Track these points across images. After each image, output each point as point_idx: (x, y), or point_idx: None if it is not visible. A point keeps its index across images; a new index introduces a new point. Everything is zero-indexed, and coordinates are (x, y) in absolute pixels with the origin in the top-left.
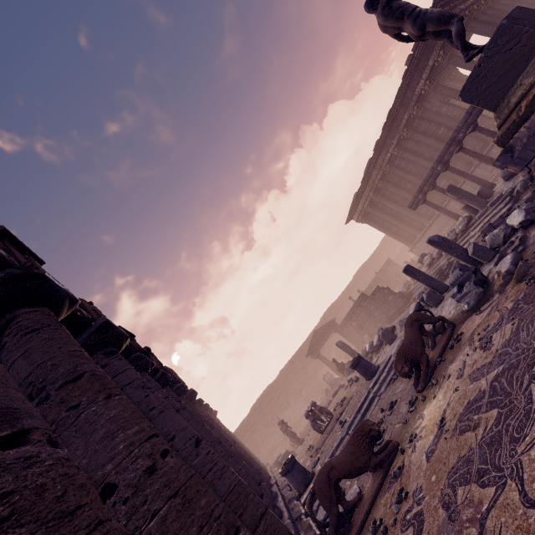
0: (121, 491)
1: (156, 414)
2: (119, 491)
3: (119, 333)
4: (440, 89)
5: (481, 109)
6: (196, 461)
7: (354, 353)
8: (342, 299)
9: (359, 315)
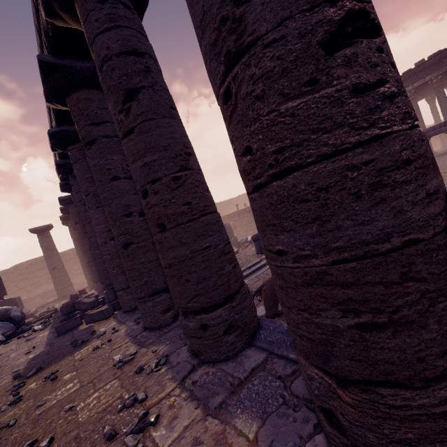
0: (388, 45)
1: (177, 117)
2: (386, 43)
3: (147, 0)
4: (415, 103)
5: (443, 131)
6: (207, 193)
7: (235, 236)
8: (222, 205)
9: (241, 218)
